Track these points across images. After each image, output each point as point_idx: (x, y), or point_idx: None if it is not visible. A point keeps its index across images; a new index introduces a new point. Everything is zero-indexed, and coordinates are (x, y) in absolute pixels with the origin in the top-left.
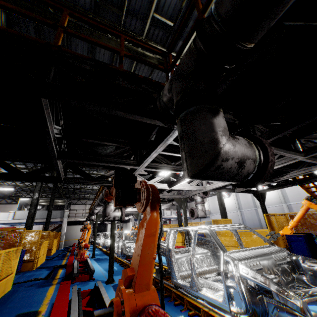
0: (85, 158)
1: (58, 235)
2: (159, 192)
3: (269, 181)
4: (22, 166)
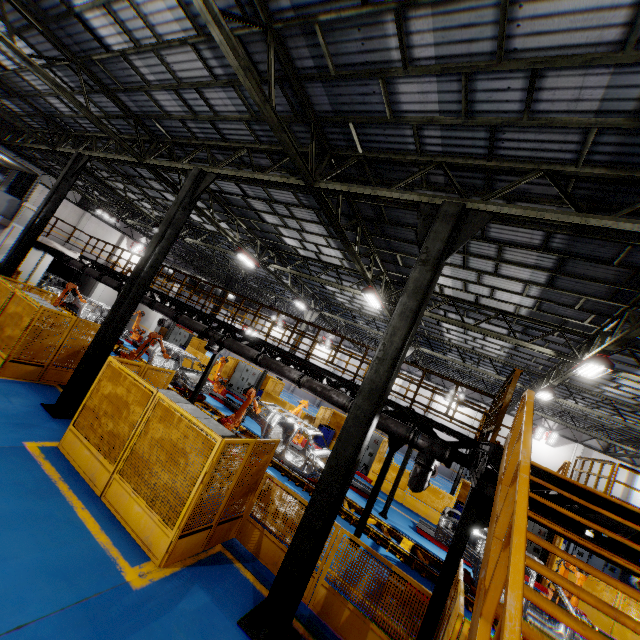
0: None
1: None
2: None
3: None
4: (27, 49)
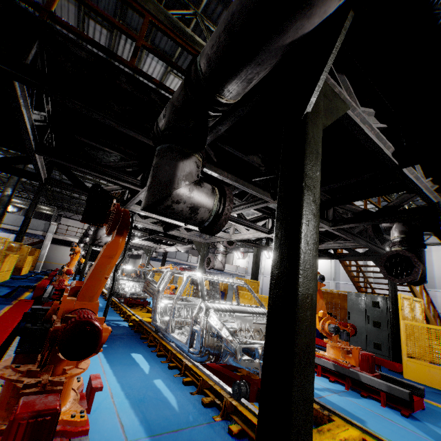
0: (74, 161)
1: (36, 253)
2: (174, 228)
3: None
4: None
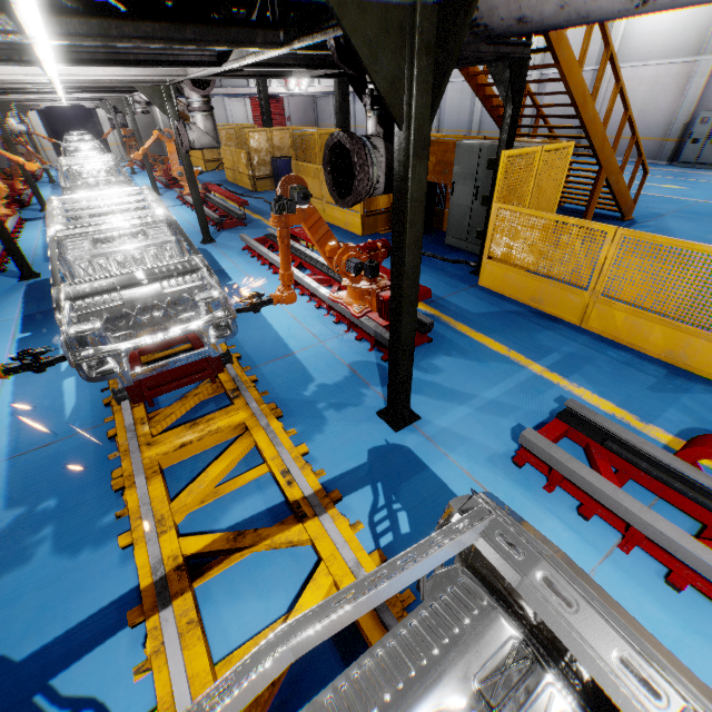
0: None
1: None
2: None
3: (331, 68)
4: None
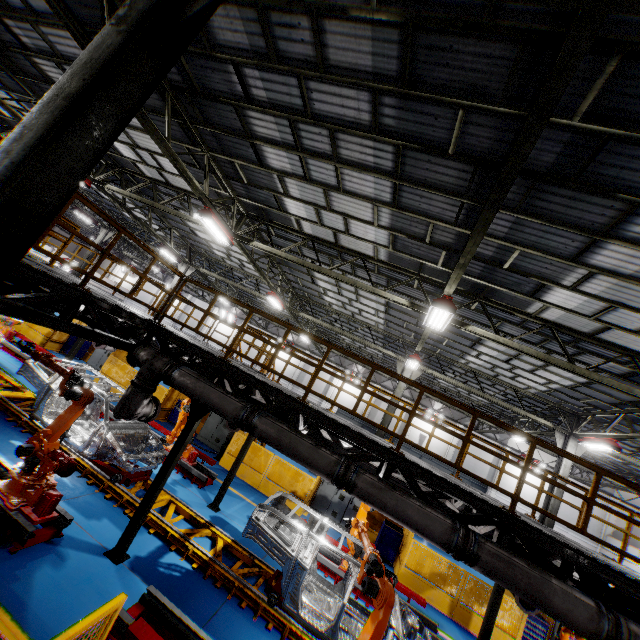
0: None
1: None
2: None
3: None
4: None
